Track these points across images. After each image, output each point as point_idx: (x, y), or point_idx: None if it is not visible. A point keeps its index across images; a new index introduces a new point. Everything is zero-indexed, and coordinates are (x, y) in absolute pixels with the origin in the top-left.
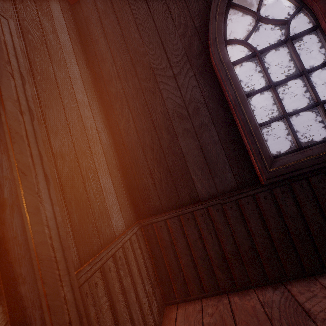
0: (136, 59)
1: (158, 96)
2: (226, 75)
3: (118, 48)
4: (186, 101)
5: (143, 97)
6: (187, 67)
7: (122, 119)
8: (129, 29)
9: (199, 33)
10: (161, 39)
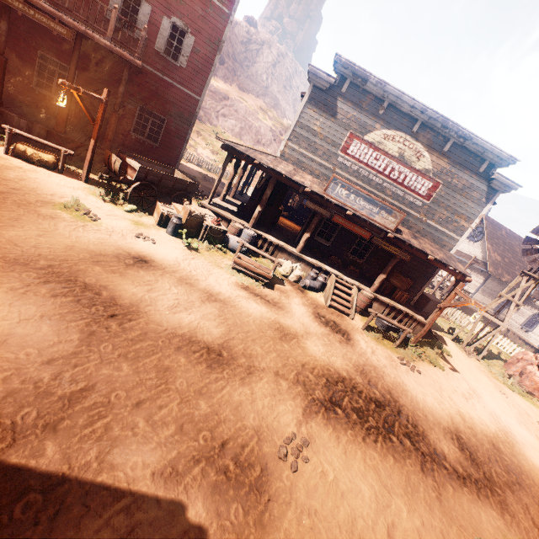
0: None
1: None
2: None
3: None
4: None
5: None
6: None
7: None
8: None
9: None
10: None
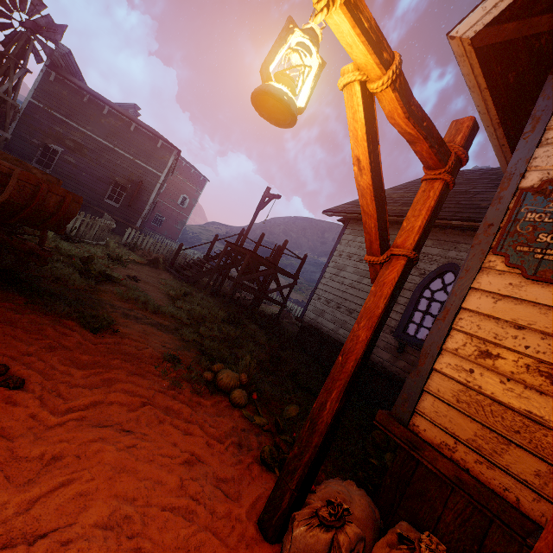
0: None
1: None
2: None
3: None
4: None
5: None
6: None
7: None
8: None
9: None
10: None
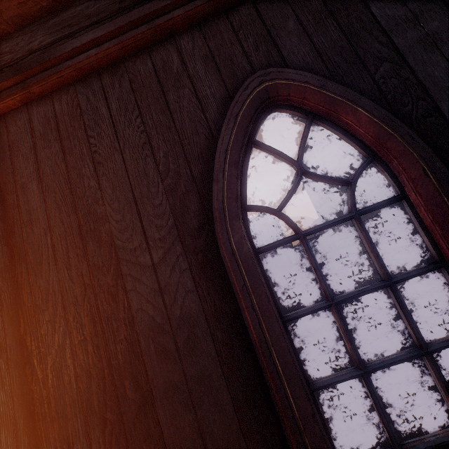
0: (89, 226)
1: (123, 304)
2: (244, 284)
3: (59, 203)
4: (173, 319)
5: (95, 303)
6: (177, 251)
7: (52, 346)
8: (81, 170)
9: (200, 190)
10: (134, 194)
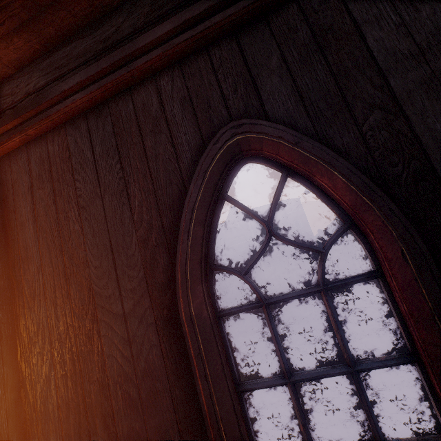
0: (72, 269)
1: (97, 348)
2: (200, 353)
3: (49, 243)
4: (138, 370)
5: (75, 343)
6: (145, 304)
7: (41, 375)
8: (67, 213)
9: (170, 244)
10: (111, 242)
